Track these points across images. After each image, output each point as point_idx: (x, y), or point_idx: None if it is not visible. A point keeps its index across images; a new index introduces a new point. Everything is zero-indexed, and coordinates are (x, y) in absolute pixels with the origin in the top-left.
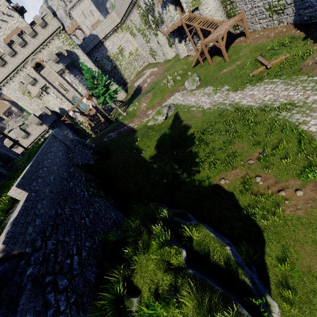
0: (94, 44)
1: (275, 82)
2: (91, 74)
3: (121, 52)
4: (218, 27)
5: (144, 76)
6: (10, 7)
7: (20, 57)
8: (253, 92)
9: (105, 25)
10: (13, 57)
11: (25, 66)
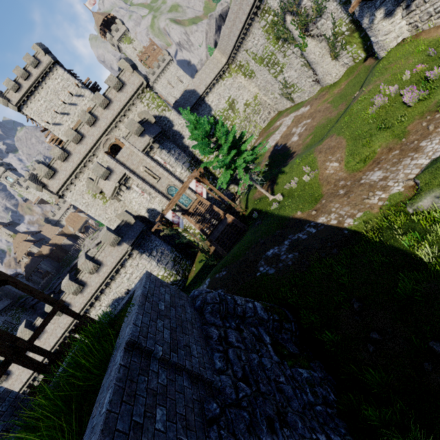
0: (191, 103)
1: None
2: (204, 127)
3: (231, 107)
4: None
5: (281, 129)
6: (80, 84)
7: (89, 142)
8: None
9: (204, 72)
10: (79, 144)
11: (96, 154)
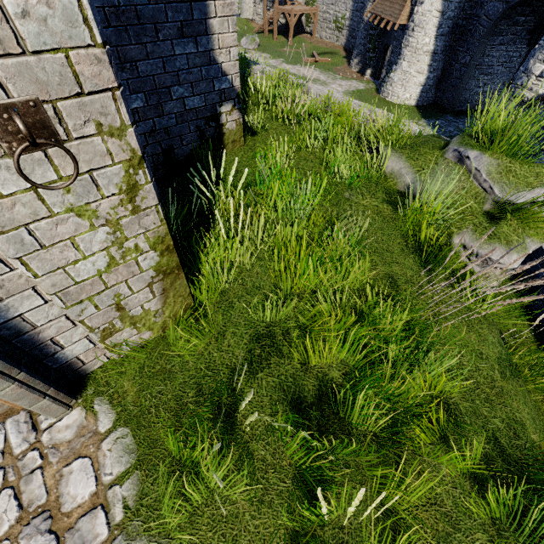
0: None
1: (316, 69)
2: None
3: None
4: (295, 6)
5: None
6: None
7: None
8: (300, 69)
9: None
10: None
11: None
